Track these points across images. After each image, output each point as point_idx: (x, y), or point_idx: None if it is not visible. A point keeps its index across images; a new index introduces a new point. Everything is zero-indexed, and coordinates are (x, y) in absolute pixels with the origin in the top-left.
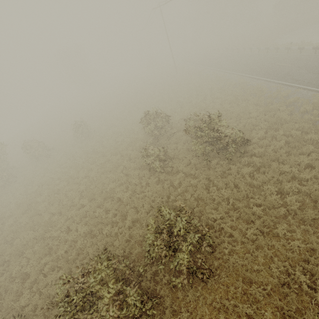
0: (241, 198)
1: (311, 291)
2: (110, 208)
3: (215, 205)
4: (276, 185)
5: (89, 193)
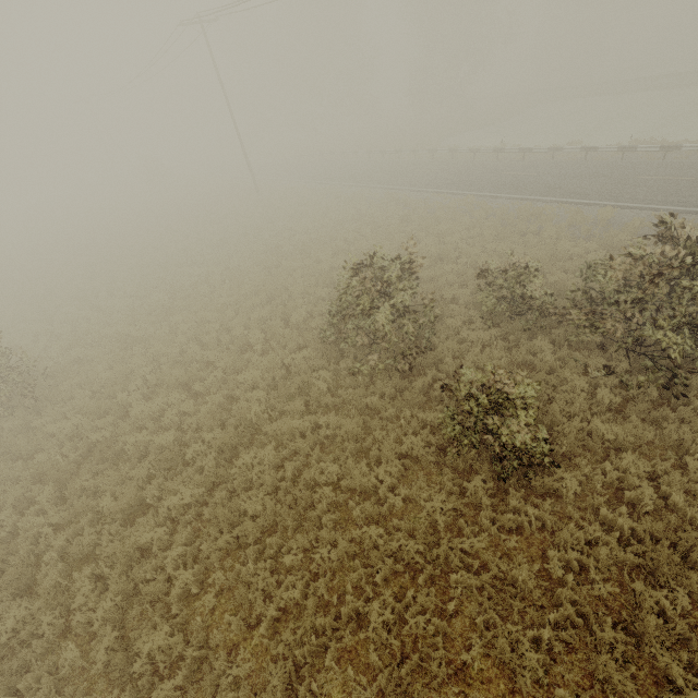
0: None
1: None
2: None
3: None
4: None
5: None
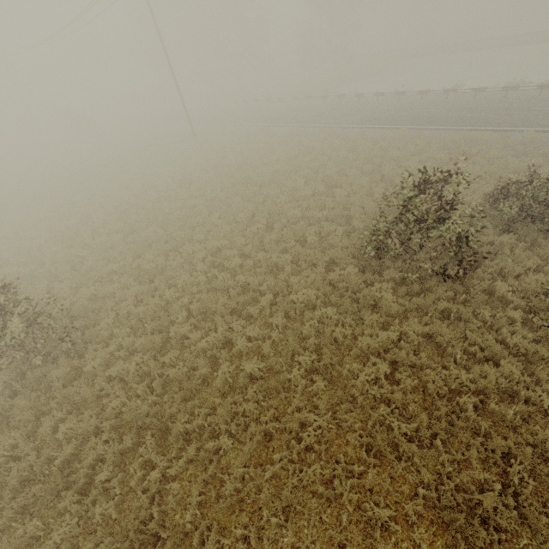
0: None
1: None
2: None
3: None
4: None
5: None
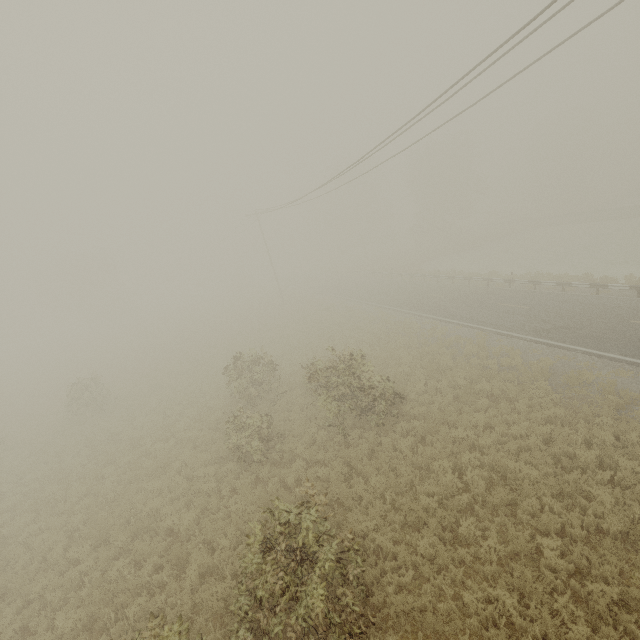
0: (404, 488)
1: (526, 621)
2: (148, 553)
3: (363, 509)
4: (451, 459)
5: (96, 527)
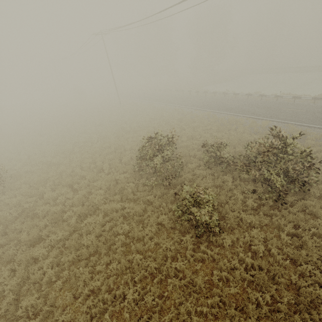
0: None
1: None
2: None
3: None
4: None
5: None
